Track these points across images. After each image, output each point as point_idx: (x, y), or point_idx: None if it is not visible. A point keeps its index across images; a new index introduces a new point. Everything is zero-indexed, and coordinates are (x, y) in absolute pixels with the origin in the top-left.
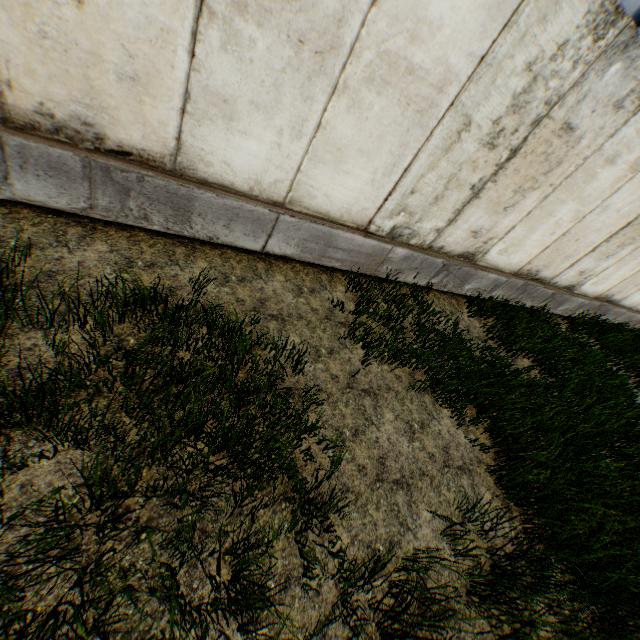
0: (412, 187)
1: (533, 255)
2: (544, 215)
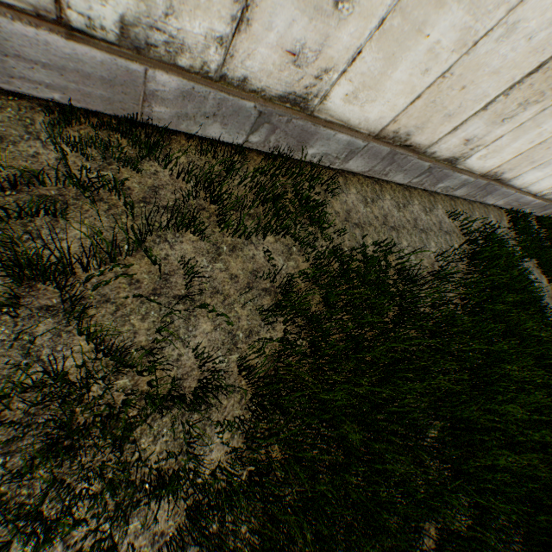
0: None
1: None
2: None
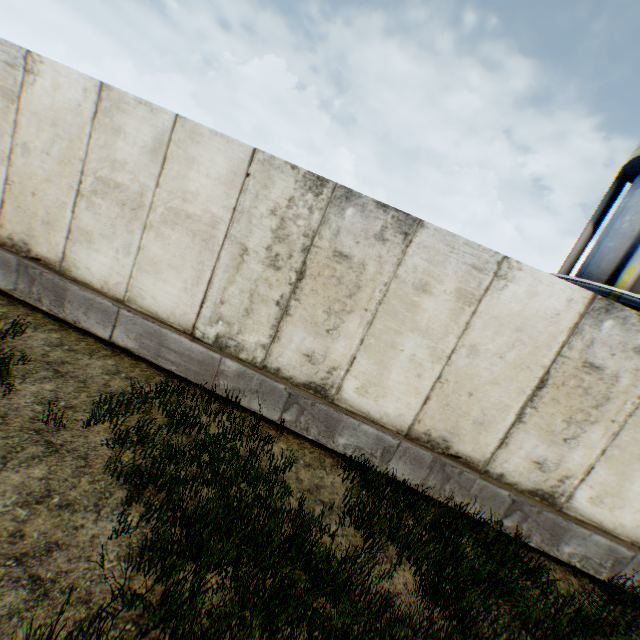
0: (221, 298)
1: (416, 407)
2: (387, 347)
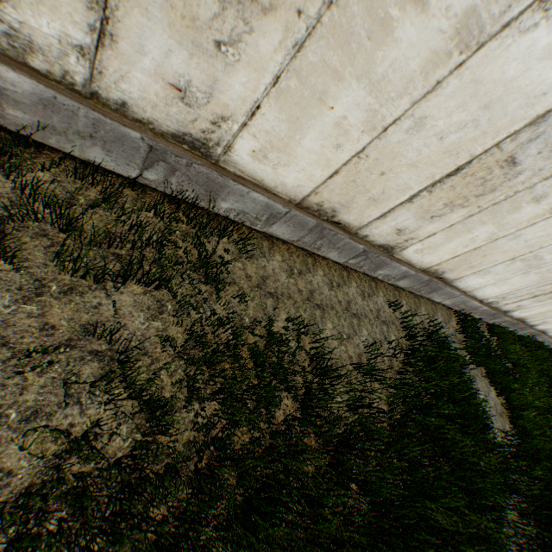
0: (513, 293)
1: (530, 314)
2: (550, 304)
